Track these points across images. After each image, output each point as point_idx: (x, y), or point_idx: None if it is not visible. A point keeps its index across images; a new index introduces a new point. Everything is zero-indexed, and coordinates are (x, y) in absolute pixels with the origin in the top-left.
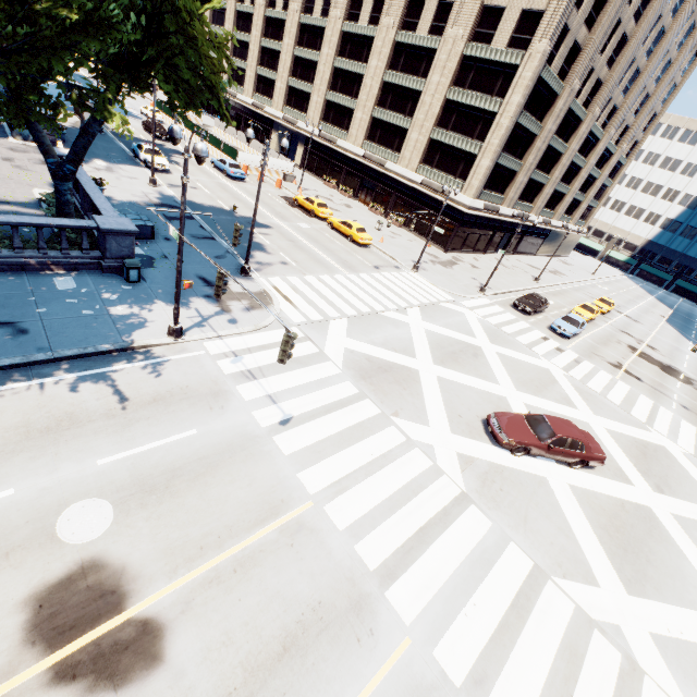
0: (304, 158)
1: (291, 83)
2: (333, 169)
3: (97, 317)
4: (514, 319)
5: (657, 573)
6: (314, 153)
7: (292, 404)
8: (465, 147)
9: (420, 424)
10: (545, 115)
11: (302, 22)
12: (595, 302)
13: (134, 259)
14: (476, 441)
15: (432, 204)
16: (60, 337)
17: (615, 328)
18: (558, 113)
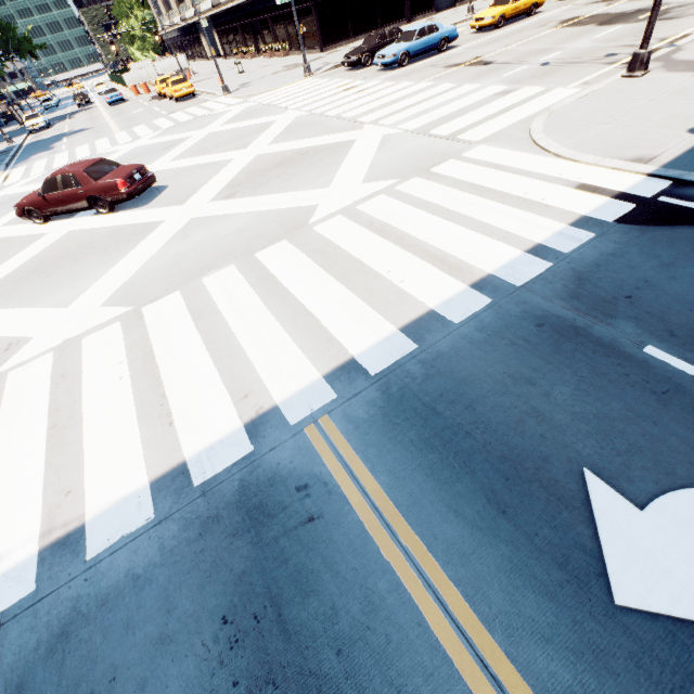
0: (222, 44)
1: None
2: (236, 35)
3: None
4: (321, 84)
5: (39, 284)
6: (222, 31)
7: None
8: None
9: None
10: None
11: None
12: None
13: None
14: (15, 226)
15: None
16: None
17: (580, 5)
18: None
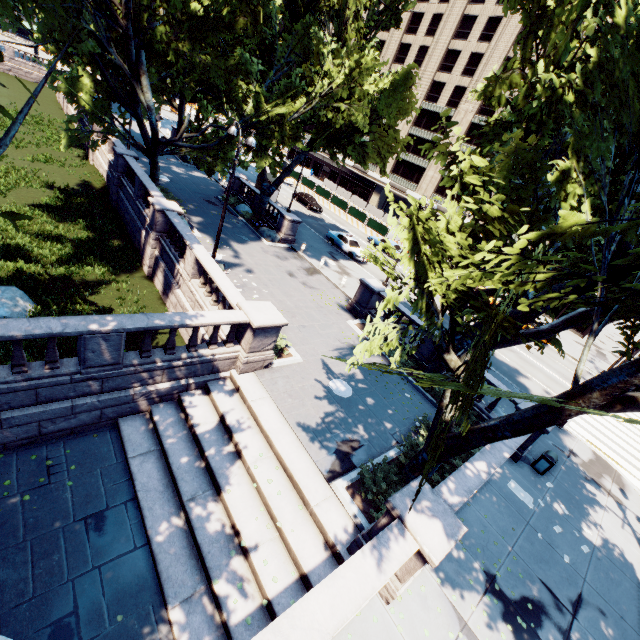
0: None
1: (401, 155)
2: None
3: (596, 556)
4: None
5: None
6: None
7: None
8: None
9: None
10: None
11: (423, 107)
12: None
13: (553, 453)
14: None
15: None
16: (625, 612)
17: None
18: None
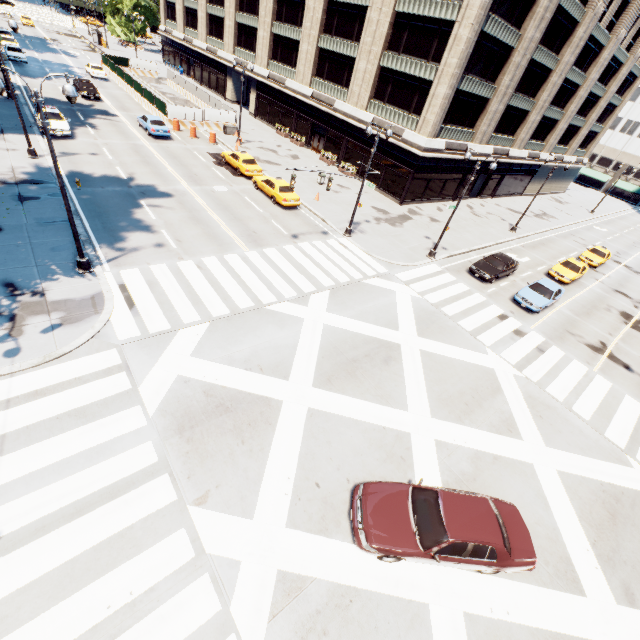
0: (257, 105)
1: (238, 19)
2: (285, 115)
3: None
4: (466, 291)
5: None
6: (266, 98)
7: (16, 508)
8: (419, 73)
9: (239, 514)
10: (524, 19)
11: None
12: (584, 253)
13: None
14: (325, 538)
15: (385, 147)
16: None
17: (607, 287)
18: (542, 14)
